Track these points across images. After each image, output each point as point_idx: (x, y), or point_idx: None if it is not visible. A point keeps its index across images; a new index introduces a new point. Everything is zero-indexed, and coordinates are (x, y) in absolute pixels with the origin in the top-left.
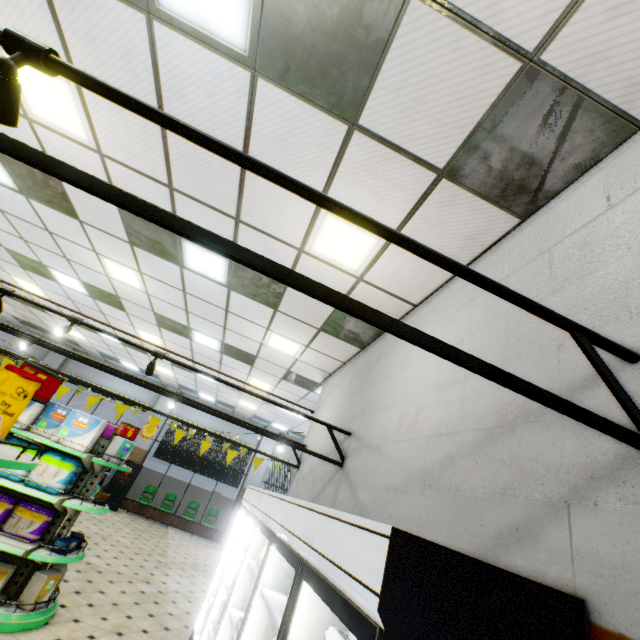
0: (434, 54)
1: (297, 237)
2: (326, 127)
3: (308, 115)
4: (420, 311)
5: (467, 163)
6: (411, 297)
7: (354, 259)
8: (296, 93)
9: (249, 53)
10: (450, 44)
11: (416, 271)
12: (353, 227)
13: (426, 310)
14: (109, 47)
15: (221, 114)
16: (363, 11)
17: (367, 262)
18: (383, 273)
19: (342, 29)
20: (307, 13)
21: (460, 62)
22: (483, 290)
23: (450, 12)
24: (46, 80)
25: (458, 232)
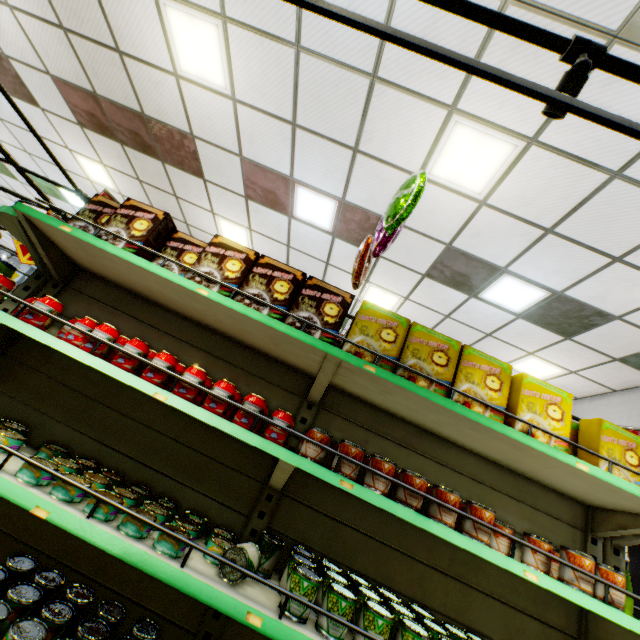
0: (623, 332)
1: (504, 360)
2: (550, 336)
3: (541, 331)
4: (582, 404)
5: (633, 359)
6: (575, 394)
7: (540, 374)
8: (539, 325)
9: (519, 313)
10: (633, 331)
11: (584, 386)
12: (547, 364)
13: (588, 406)
14: (438, 297)
15: (487, 321)
16: (590, 317)
17: (549, 377)
18: (559, 382)
19: (576, 318)
20: (559, 312)
21: (637, 336)
22: (637, 414)
23: (635, 325)
24: (386, 295)
25: (620, 378)
